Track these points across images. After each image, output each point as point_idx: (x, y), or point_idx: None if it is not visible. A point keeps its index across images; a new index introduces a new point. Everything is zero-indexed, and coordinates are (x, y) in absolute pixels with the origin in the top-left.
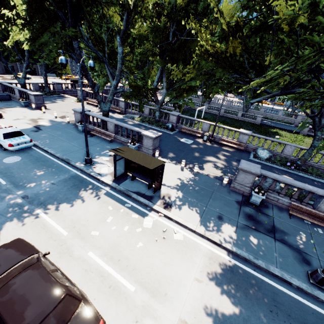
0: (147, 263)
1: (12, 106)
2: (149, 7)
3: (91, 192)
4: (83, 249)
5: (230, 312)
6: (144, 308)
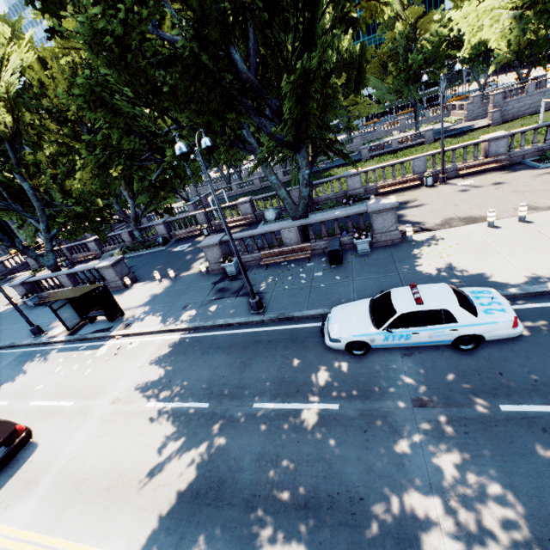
0: (92, 380)
1: None
2: (34, 123)
3: (40, 358)
4: (25, 404)
5: (163, 372)
6: (80, 409)
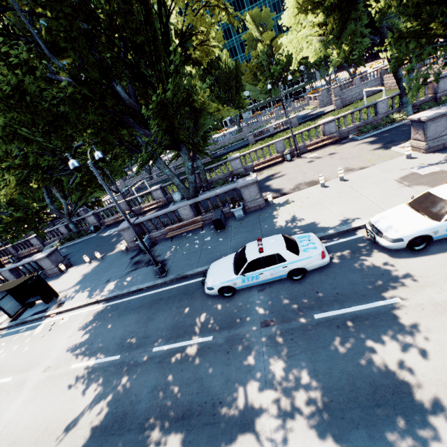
0: (29, 356)
1: None
2: None
3: None
4: None
5: (87, 338)
6: (17, 382)
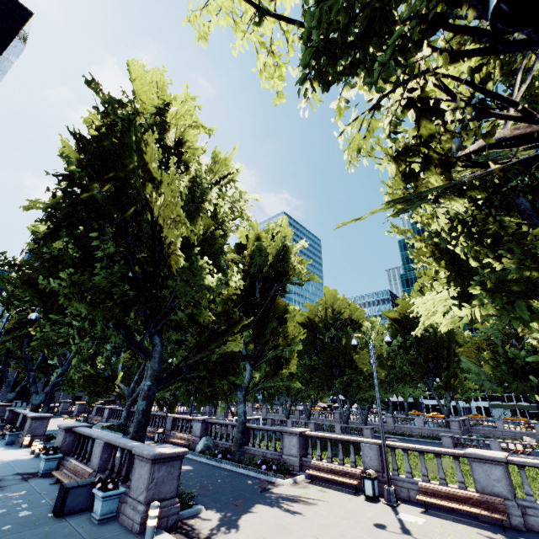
0: None
1: None
2: None
3: None
4: None
5: None
6: None
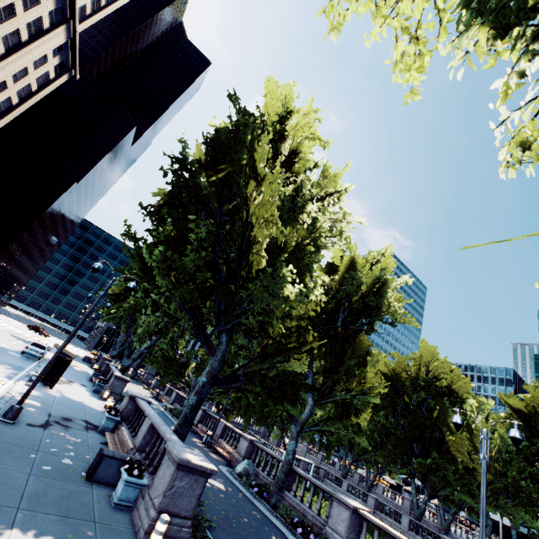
0: None
1: (82, 363)
2: None
3: (11, 368)
4: None
5: None
6: None
